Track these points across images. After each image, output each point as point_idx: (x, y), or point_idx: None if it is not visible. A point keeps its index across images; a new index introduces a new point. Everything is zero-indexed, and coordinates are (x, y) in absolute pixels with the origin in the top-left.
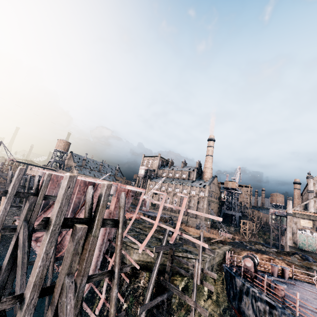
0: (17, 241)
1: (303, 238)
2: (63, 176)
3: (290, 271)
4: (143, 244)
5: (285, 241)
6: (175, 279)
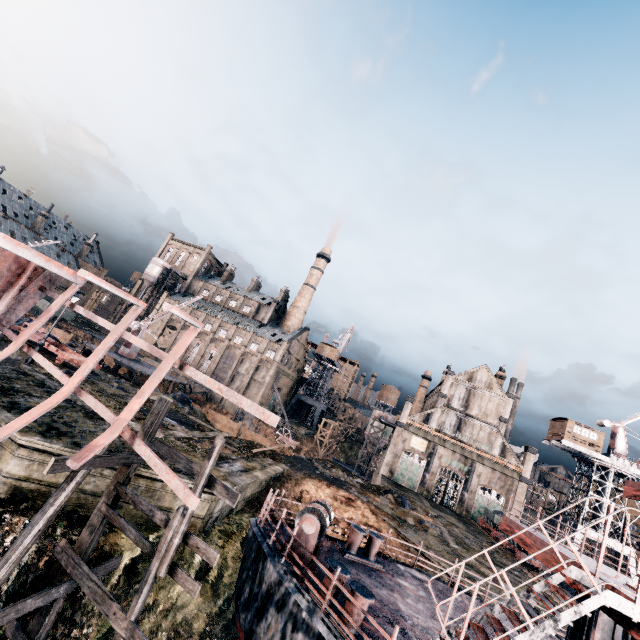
0: None
1: (406, 467)
2: None
3: (374, 525)
4: None
5: (378, 466)
6: (121, 536)
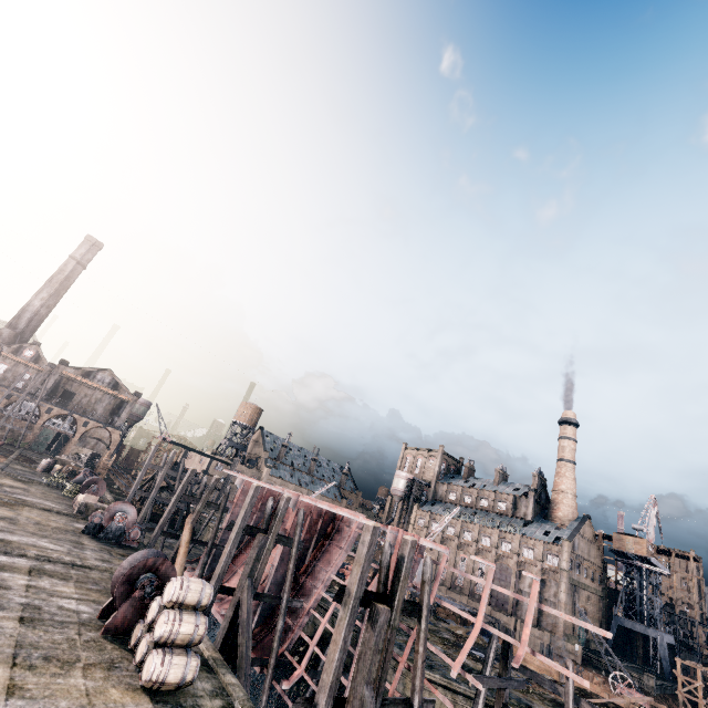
0: (235, 613)
1: None
2: (270, 489)
3: None
4: (458, 661)
5: None
6: None
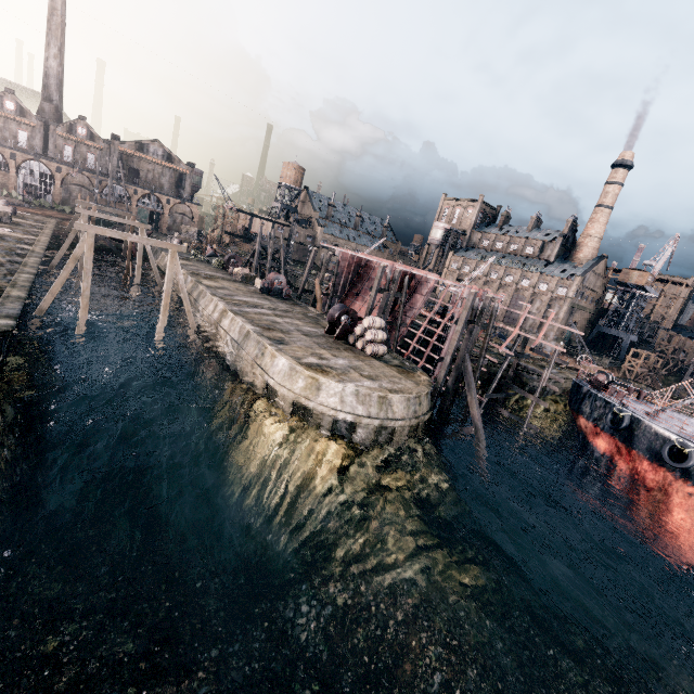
0: None
1: None
2: (358, 256)
3: None
4: (503, 346)
5: None
6: (510, 389)
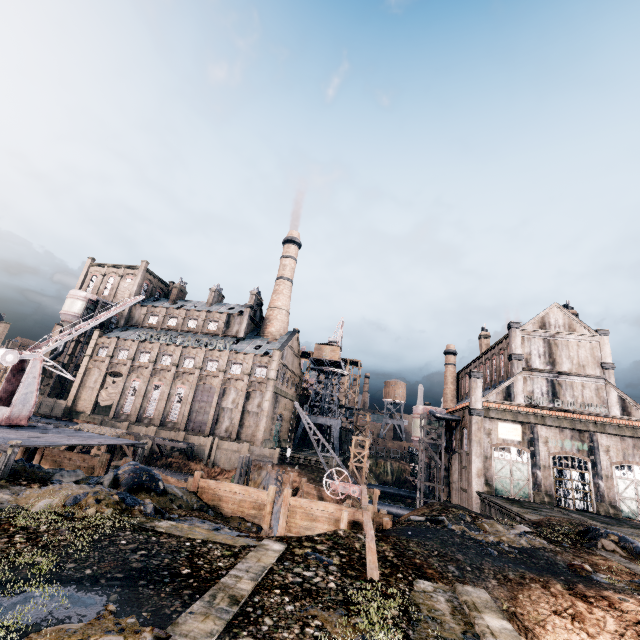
0: None
1: (505, 470)
2: None
3: None
4: None
5: (454, 479)
6: None
